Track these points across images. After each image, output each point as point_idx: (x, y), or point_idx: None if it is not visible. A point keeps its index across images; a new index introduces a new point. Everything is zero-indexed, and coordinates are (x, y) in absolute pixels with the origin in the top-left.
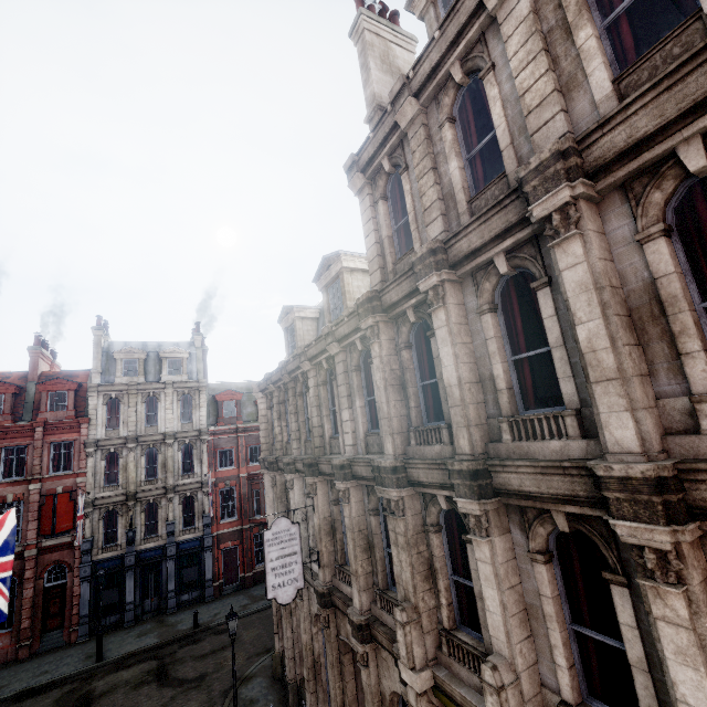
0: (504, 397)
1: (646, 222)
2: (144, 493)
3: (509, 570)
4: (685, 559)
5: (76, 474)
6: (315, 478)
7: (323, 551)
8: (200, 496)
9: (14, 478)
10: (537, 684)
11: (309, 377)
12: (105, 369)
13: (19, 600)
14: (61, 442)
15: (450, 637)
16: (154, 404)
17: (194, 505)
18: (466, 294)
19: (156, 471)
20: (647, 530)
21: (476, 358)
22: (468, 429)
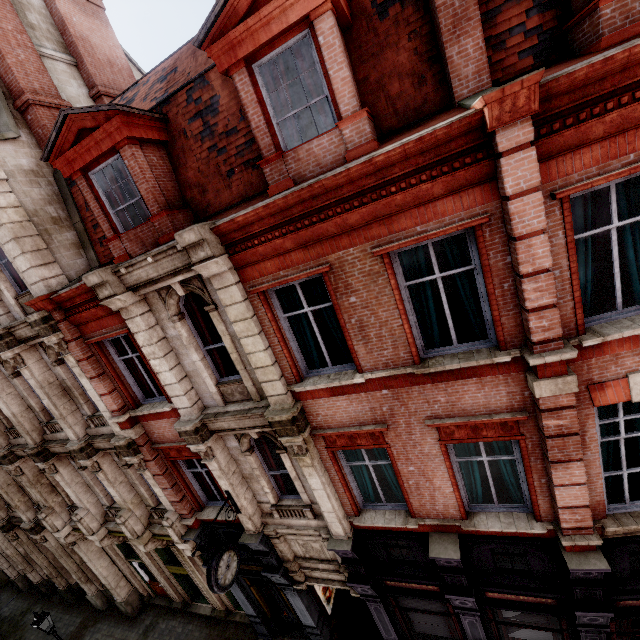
0: (41, 415)
1: (53, 360)
2: None
3: (74, 478)
4: (100, 463)
5: None
6: None
7: None
8: None
9: None
10: (100, 506)
11: None
12: None
13: None
14: None
15: (71, 508)
16: None
17: None
18: (0, 366)
19: None
20: (86, 462)
21: (22, 397)
22: (29, 434)
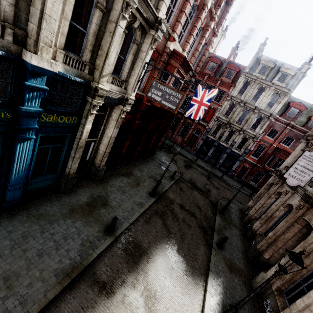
0: None
1: None
2: (233, 125)
3: None
4: None
5: (219, 105)
6: None
7: None
8: (250, 141)
9: None
10: None
11: None
12: (252, 67)
13: (187, 132)
14: (221, 90)
15: None
16: (260, 92)
17: (246, 142)
18: None
19: (242, 120)
20: None
21: None
22: None
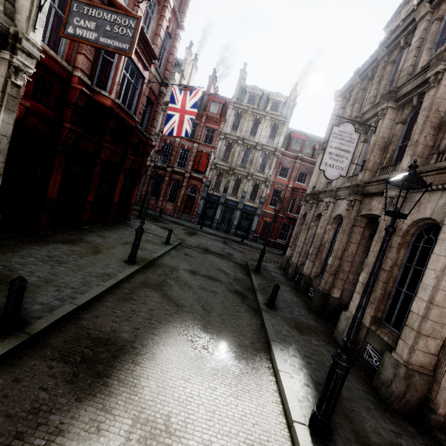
0: None
1: None
2: (237, 171)
3: None
4: None
5: (212, 147)
6: (389, 103)
7: (370, 159)
8: (263, 187)
9: (189, 139)
10: None
11: (420, 25)
12: (239, 98)
13: (179, 193)
14: (210, 128)
15: None
16: (257, 125)
17: (258, 190)
18: None
19: (246, 163)
20: None
21: None
22: None
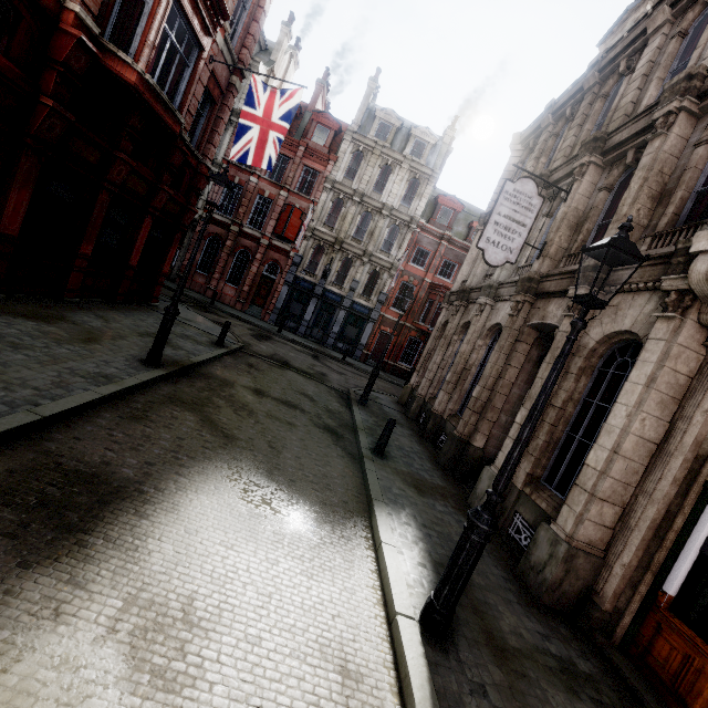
0: None
1: None
2: (348, 246)
3: None
4: None
5: (311, 201)
6: (593, 157)
7: (554, 241)
8: (385, 277)
9: (274, 181)
10: None
11: (652, 40)
12: (363, 125)
13: (247, 271)
14: (311, 169)
15: None
16: (386, 175)
17: (378, 281)
18: None
19: (363, 235)
20: None
21: None
22: None
